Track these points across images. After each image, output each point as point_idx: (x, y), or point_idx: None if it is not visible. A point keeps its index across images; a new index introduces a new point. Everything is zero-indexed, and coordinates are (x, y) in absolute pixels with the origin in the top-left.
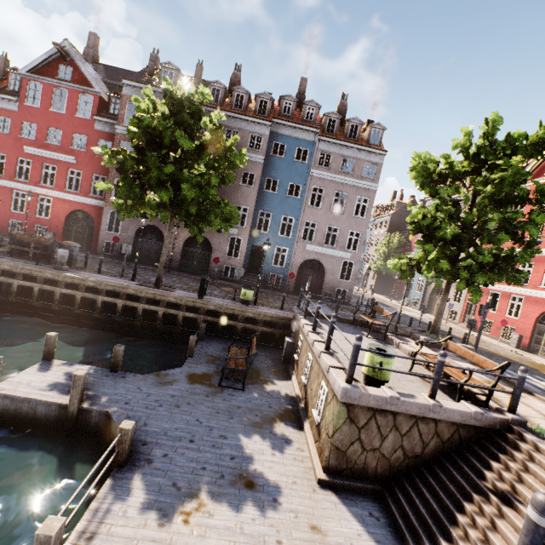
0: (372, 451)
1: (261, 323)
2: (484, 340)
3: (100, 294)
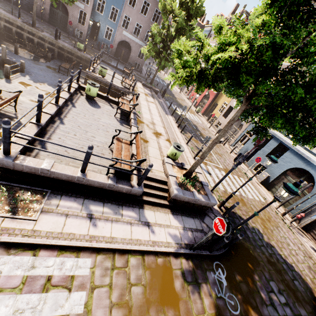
0: None
1: (84, 60)
2: (186, 101)
3: (1, 20)
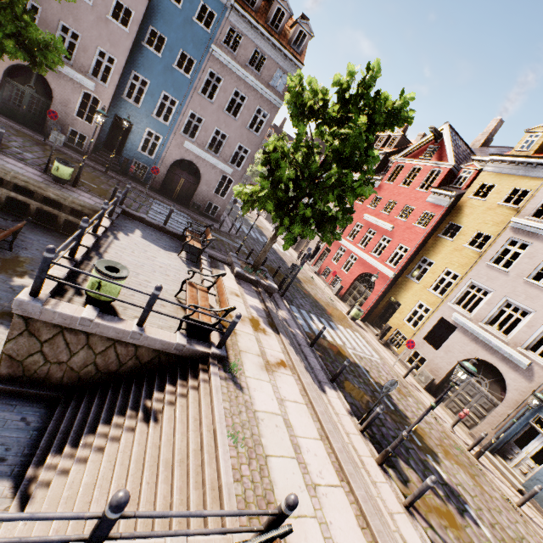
0: (58, 364)
1: (67, 209)
2: (317, 283)
3: None
